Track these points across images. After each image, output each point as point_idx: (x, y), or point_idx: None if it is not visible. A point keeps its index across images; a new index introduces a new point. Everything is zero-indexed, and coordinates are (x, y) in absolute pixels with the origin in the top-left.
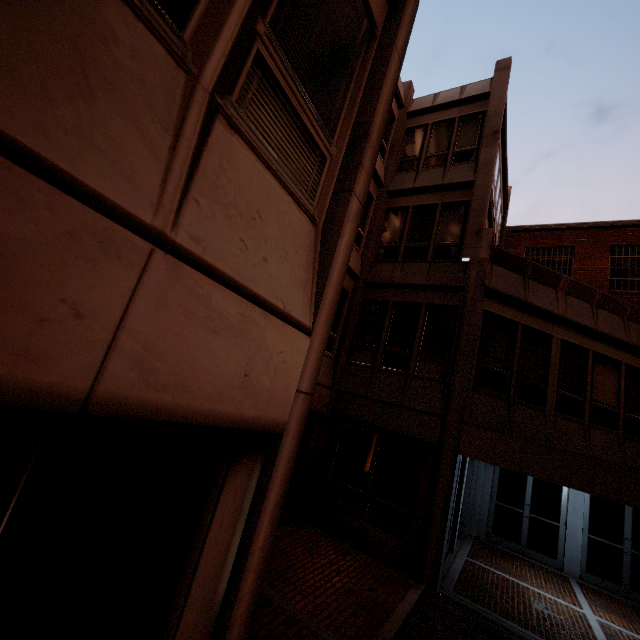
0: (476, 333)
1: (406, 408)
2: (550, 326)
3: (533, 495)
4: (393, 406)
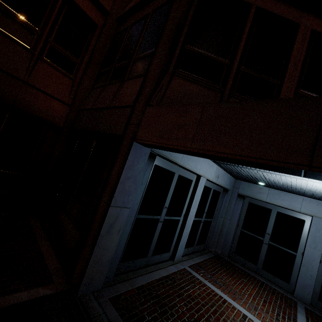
0: (184, 4)
1: (110, 108)
2: (298, 13)
3: (275, 226)
4: (103, 109)
